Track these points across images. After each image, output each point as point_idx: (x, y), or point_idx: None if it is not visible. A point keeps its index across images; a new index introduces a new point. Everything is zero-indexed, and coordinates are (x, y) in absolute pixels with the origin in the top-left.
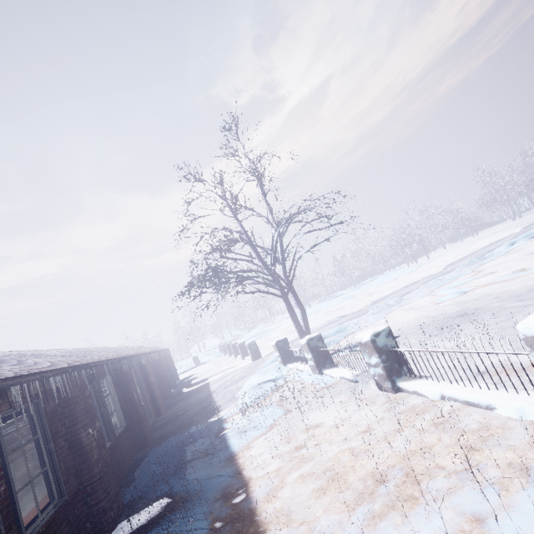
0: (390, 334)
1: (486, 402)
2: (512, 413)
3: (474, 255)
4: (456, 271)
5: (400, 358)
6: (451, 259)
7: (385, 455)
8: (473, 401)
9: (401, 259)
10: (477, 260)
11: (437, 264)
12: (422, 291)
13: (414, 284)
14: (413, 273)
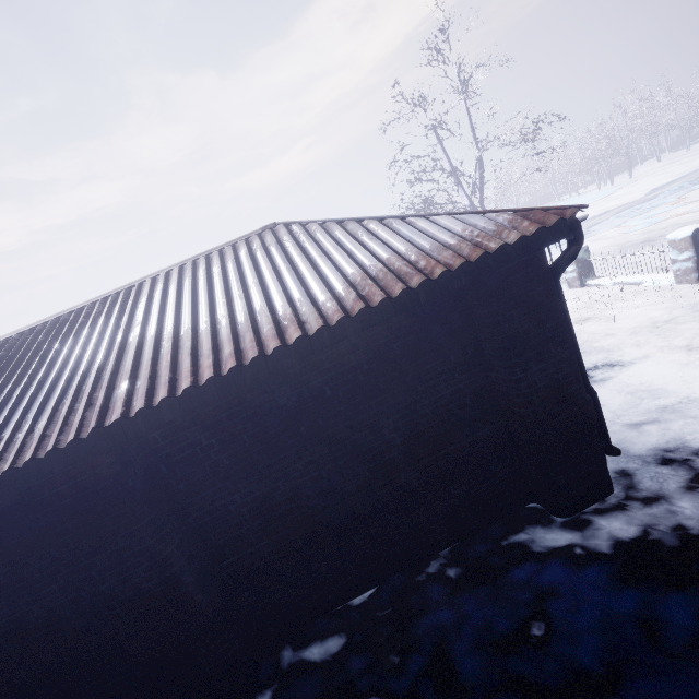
0: (587, 250)
1: (639, 281)
2: (651, 283)
3: (689, 177)
4: (659, 199)
5: (590, 267)
6: (661, 180)
7: (576, 307)
8: (632, 282)
9: (590, 178)
10: (689, 185)
11: (640, 187)
12: (613, 222)
13: (604, 215)
14: (605, 200)
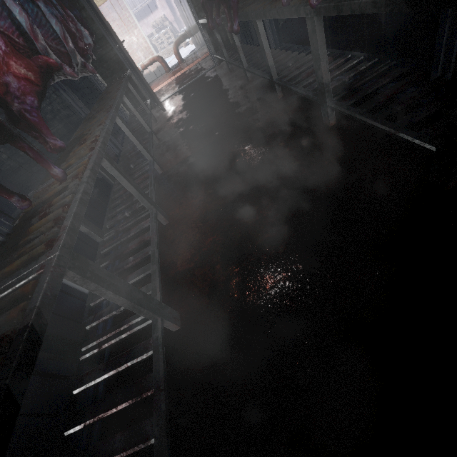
0: None
1: None
2: None
3: None
4: None
5: None
6: None
7: None
8: None
9: None
10: None
11: None
12: None
13: None
14: None
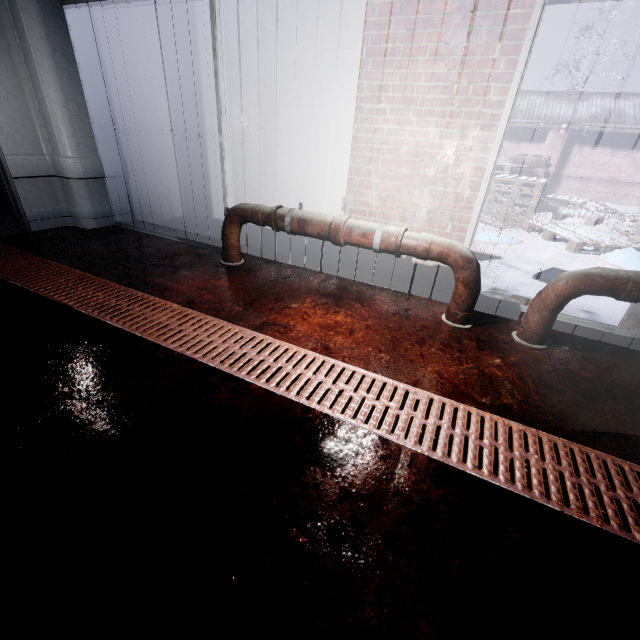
0: None
1: None
2: None
3: None
4: None
5: None
6: None
7: None
8: None
9: None
10: None
11: None
12: None
13: None
14: None
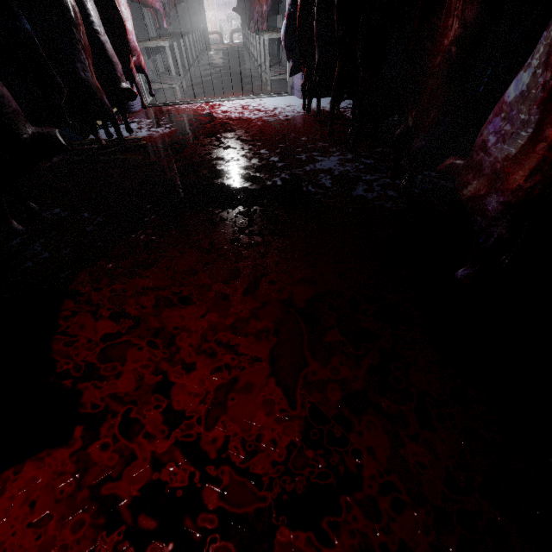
0: None
1: None
2: None
3: None
4: None
5: None
6: None
7: None
8: None
9: None
10: None
11: None
12: None
13: None
14: None
